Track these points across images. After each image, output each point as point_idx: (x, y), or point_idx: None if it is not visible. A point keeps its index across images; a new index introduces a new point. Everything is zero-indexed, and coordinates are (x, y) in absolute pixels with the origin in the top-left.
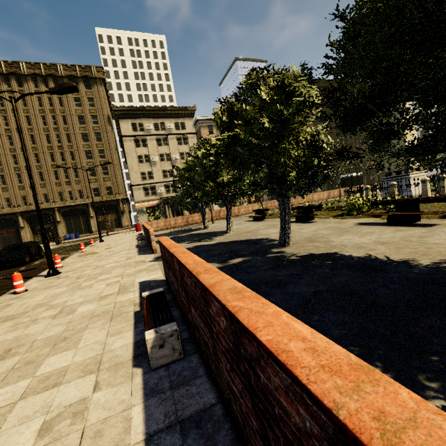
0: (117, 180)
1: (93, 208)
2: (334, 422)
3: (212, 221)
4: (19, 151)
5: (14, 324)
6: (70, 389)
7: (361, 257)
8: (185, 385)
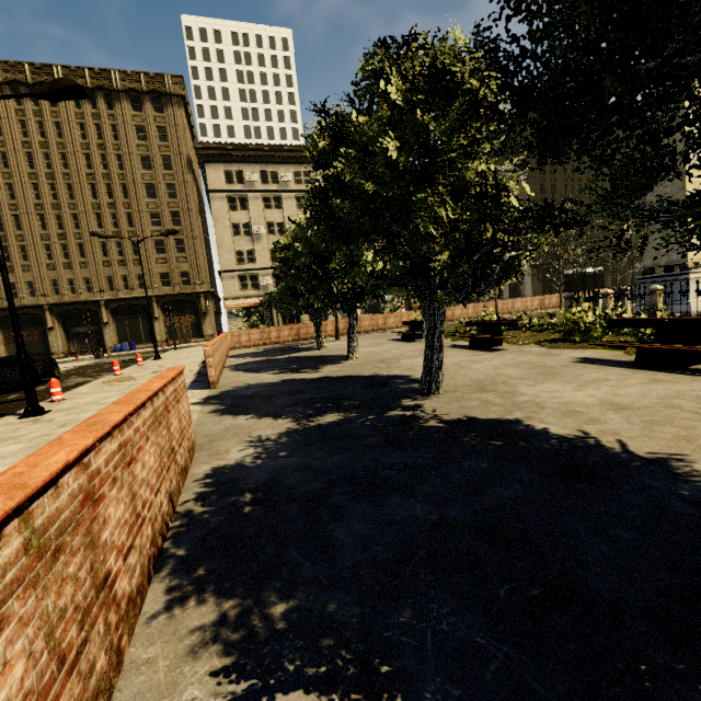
0: (198, 262)
1: (158, 304)
2: None
3: (337, 336)
4: (48, 209)
5: None
6: None
7: (566, 438)
8: None
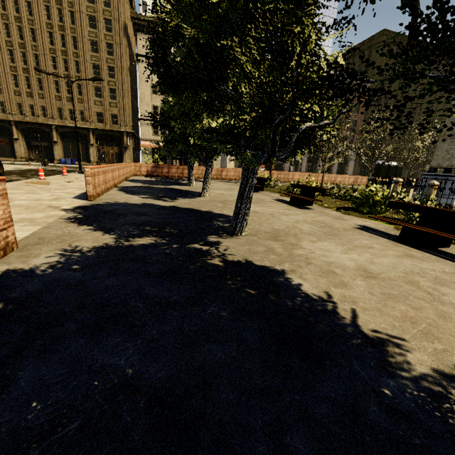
0: (124, 109)
1: (94, 134)
2: None
3: None
4: (16, 47)
5: None
6: None
7: (311, 298)
8: None
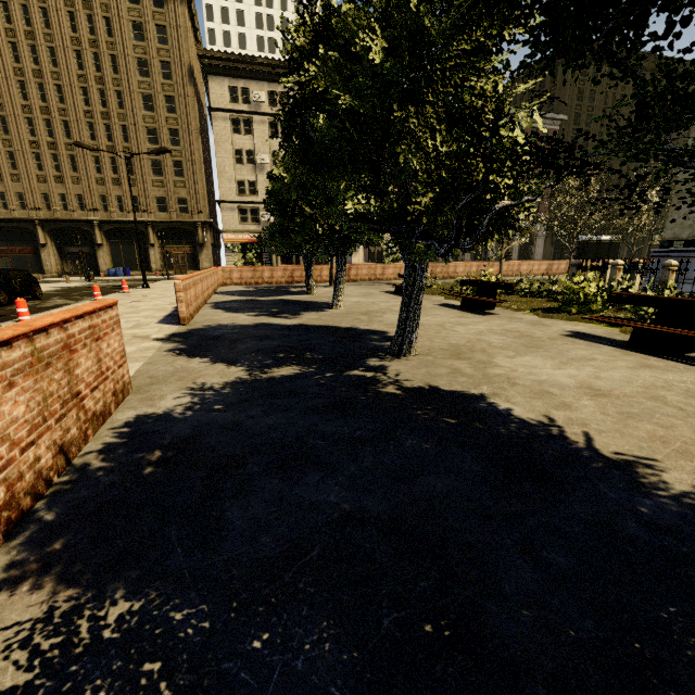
0: (197, 189)
1: (154, 230)
2: None
3: (331, 282)
4: (37, 113)
5: None
6: None
7: (528, 423)
8: None
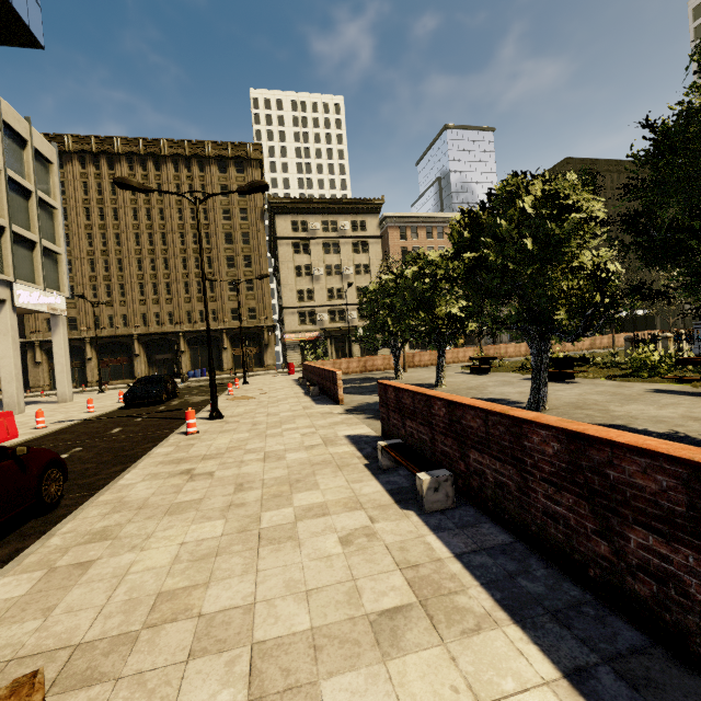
0: (264, 300)
1: (228, 336)
2: (690, 465)
3: (405, 368)
4: (145, 254)
5: (221, 463)
6: (344, 519)
7: (663, 433)
8: (471, 526)
